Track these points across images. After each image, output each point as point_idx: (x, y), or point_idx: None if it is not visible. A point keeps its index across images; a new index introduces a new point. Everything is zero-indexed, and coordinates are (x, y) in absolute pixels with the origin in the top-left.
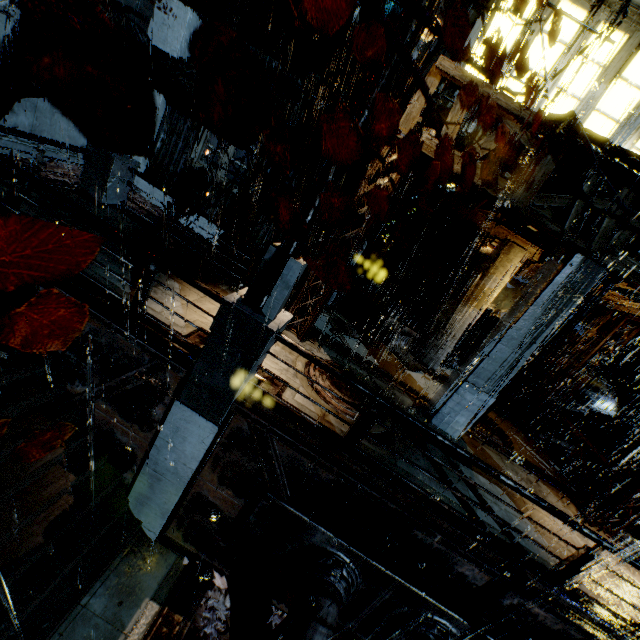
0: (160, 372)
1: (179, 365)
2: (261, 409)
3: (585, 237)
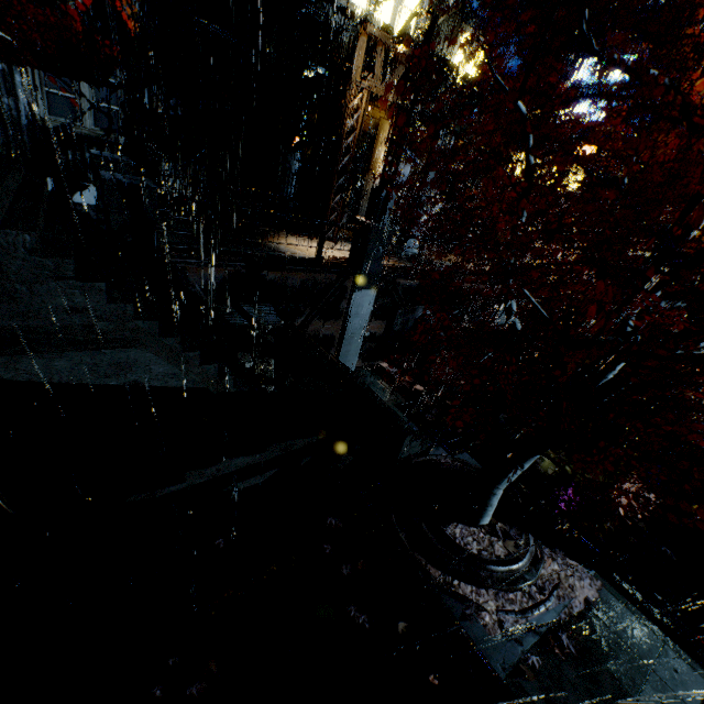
0: (346, 281)
1: (356, 271)
2: (388, 272)
3: (444, 118)
